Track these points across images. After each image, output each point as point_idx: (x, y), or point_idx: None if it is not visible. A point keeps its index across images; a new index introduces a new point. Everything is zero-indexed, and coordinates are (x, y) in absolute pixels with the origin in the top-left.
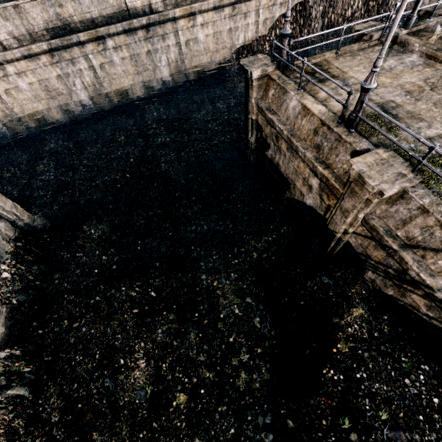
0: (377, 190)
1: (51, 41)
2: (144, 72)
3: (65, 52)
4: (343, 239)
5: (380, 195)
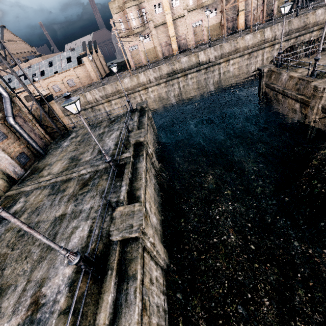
0: (322, 88)
1: (167, 78)
2: (201, 87)
3: (171, 82)
4: (314, 125)
5: (324, 89)
